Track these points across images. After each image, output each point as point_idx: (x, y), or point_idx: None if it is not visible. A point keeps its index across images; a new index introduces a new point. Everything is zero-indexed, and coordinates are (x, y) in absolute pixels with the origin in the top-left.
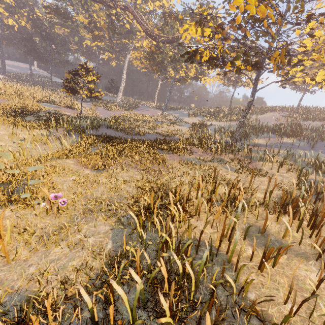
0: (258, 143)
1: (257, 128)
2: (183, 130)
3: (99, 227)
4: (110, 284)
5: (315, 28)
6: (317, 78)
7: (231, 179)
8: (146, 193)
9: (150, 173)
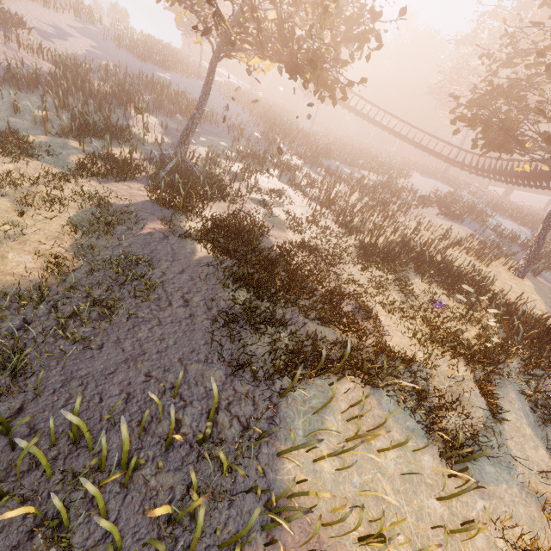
0: (166, 143)
1: (103, 101)
2: (34, 170)
3: (414, 288)
4: (440, 262)
5: (298, 24)
6: (252, 62)
7: (303, 213)
8: (376, 262)
9: (340, 261)
